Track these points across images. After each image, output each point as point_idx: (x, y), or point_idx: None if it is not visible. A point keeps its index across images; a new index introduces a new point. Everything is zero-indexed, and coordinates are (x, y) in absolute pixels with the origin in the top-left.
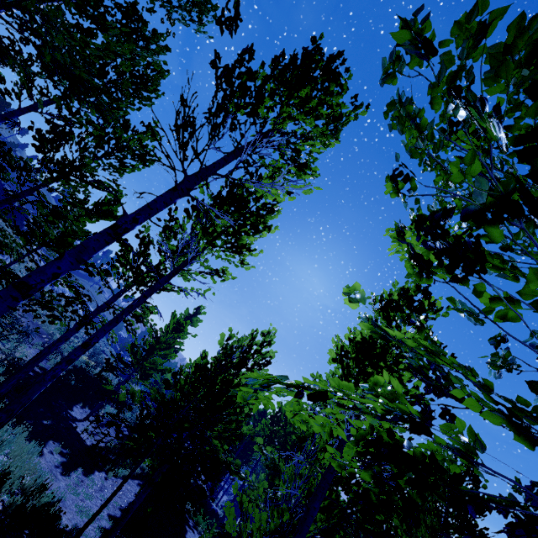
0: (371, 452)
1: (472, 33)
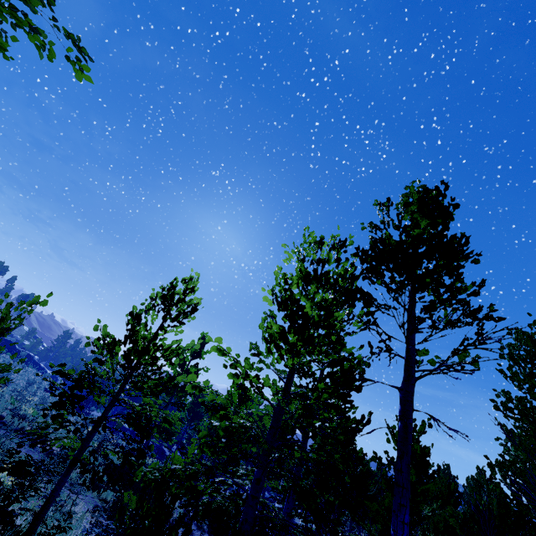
0: None
1: None
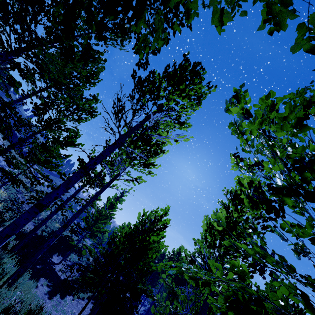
0: (233, 307)
1: (268, 104)
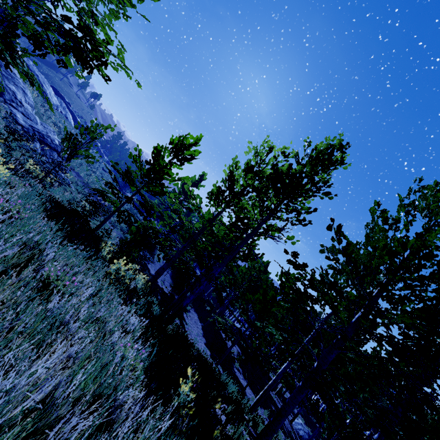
0: None
1: None
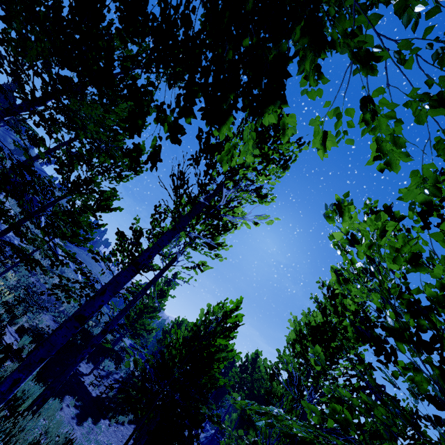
0: None
1: (378, 227)
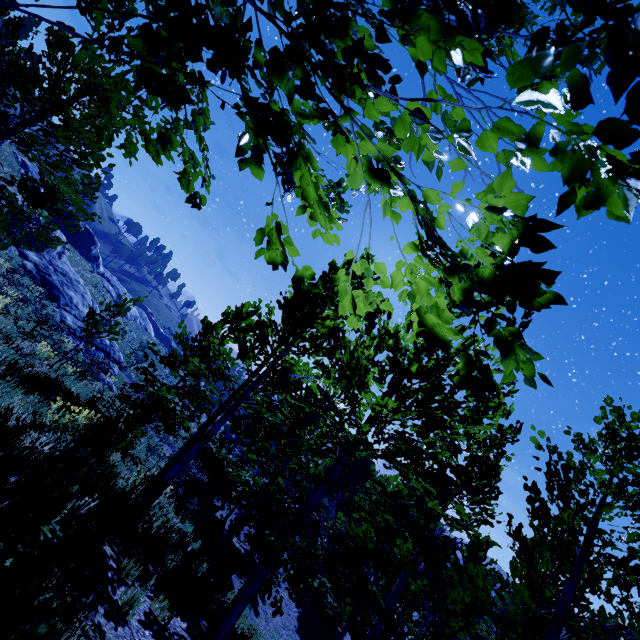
0: None
1: None
